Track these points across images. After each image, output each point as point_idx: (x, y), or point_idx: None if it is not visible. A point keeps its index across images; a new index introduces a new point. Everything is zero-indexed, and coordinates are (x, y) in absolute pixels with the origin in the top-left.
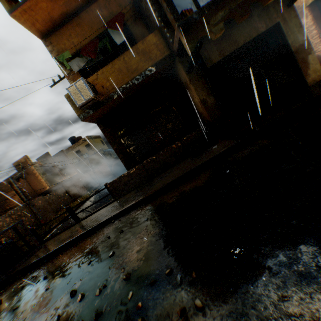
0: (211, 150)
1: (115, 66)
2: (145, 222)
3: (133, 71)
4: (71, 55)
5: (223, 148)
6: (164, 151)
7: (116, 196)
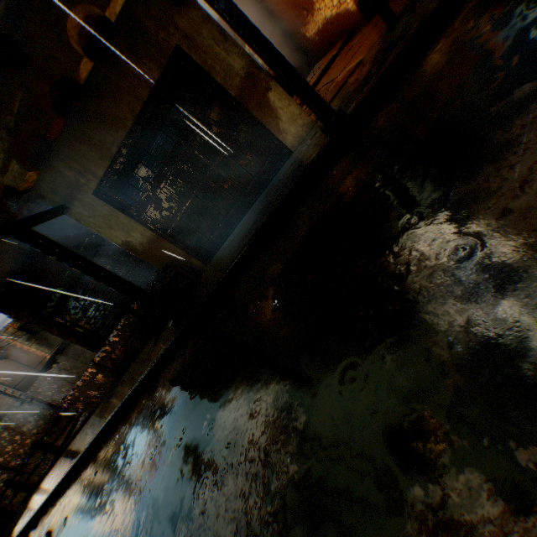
0: (164, 335)
1: None
2: (62, 526)
3: None
4: None
5: (164, 345)
6: (115, 335)
7: (87, 412)
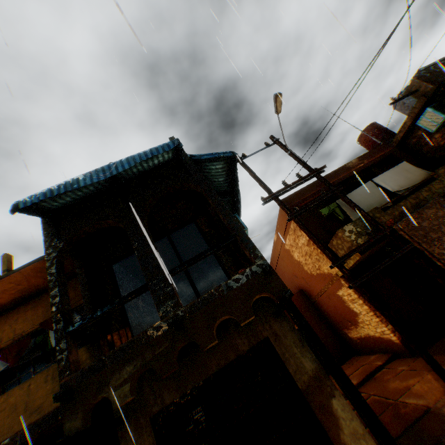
0: None
1: (11, 398)
2: None
3: (35, 410)
4: (5, 346)
5: None
6: None
7: None
